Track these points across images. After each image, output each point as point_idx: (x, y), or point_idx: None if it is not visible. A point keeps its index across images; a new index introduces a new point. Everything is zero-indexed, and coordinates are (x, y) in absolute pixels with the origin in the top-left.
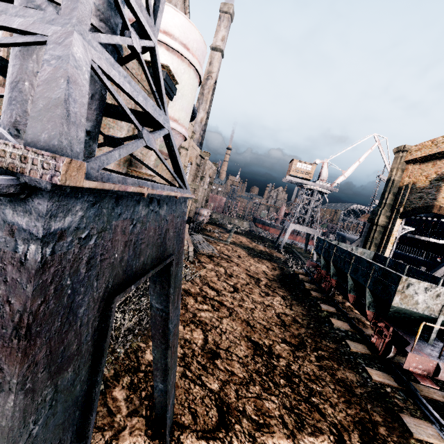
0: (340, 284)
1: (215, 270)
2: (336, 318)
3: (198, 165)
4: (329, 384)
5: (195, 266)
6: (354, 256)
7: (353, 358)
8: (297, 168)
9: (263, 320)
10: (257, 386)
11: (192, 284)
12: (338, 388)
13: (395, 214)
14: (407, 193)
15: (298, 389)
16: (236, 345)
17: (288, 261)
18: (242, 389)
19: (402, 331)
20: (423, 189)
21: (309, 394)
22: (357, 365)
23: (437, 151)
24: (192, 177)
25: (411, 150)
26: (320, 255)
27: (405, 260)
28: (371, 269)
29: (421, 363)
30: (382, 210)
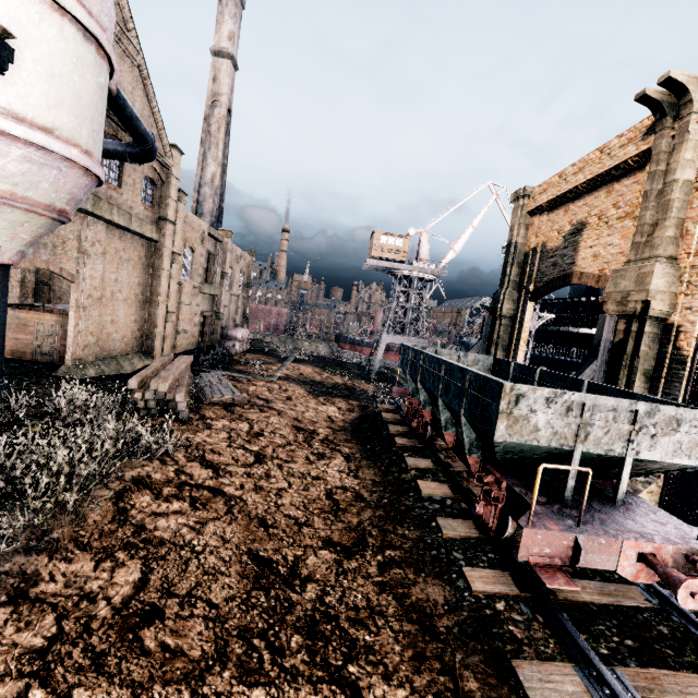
0: (436, 418)
1: (229, 430)
2: (431, 478)
3: (210, 253)
4: (392, 622)
5: (188, 427)
6: (444, 364)
7: (445, 552)
8: (382, 245)
9: (297, 509)
10: (229, 670)
11: (161, 464)
12: (406, 627)
13: (524, 296)
14: (537, 261)
15: (325, 651)
16: (215, 578)
17: (381, 394)
18: (182, 693)
19: (522, 485)
20: (556, 251)
21: (344, 658)
22: (451, 565)
23: (567, 189)
24: (201, 274)
25: (534, 193)
26: (406, 374)
27: (551, 366)
28: (465, 381)
29: (548, 545)
30: (506, 292)
